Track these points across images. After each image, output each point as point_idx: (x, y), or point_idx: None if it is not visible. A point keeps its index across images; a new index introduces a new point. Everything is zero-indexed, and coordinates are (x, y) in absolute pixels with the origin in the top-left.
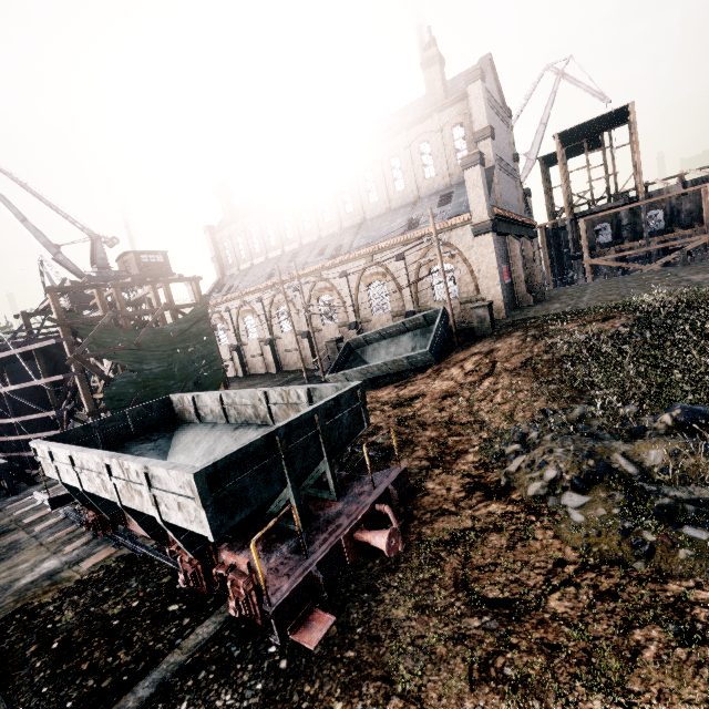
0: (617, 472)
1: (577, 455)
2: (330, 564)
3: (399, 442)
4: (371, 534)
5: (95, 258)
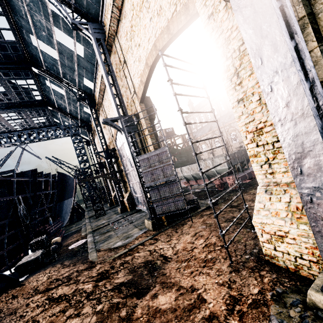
0: None
1: None
2: (249, 175)
3: None
4: None
5: None
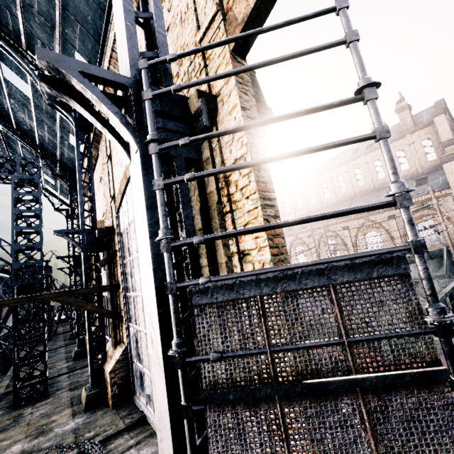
0: None
1: None
2: None
3: None
4: None
5: None
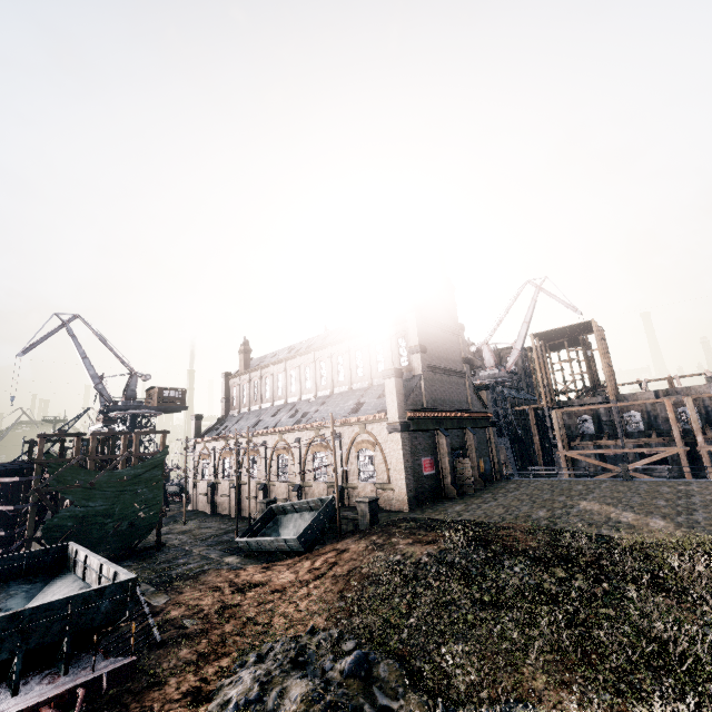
0: (262, 704)
1: (258, 680)
2: None
3: (199, 630)
4: (45, 711)
5: (127, 389)
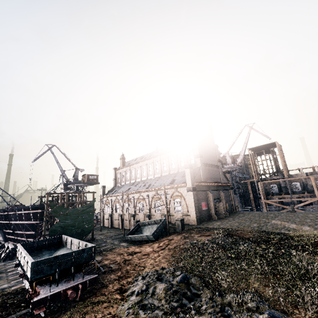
0: (148, 292)
1: (145, 284)
2: (55, 296)
3: (117, 268)
4: (69, 291)
5: (74, 175)
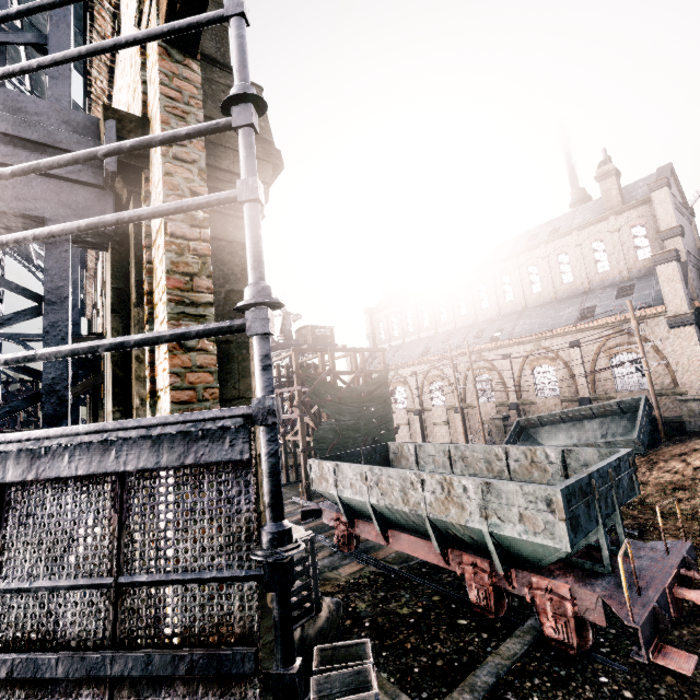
0: None
1: None
2: (662, 608)
3: (637, 525)
4: (697, 592)
5: (284, 329)
